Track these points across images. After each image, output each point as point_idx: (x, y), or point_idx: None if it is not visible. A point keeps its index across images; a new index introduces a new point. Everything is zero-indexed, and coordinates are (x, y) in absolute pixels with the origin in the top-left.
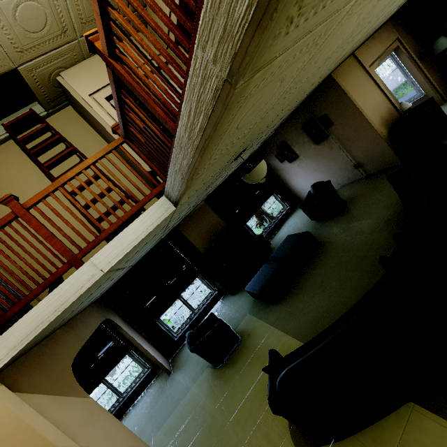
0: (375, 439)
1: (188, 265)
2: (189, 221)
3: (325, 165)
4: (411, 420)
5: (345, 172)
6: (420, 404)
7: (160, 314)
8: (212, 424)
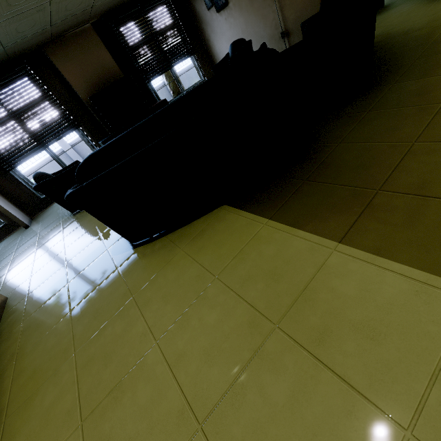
0: (181, 235)
1: (61, 112)
2: (64, 47)
3: (254, 25)
4: (218, 216)
5: (271, 41)
6: (231, 205)
7: (17, 164)
8: (47, 255)
